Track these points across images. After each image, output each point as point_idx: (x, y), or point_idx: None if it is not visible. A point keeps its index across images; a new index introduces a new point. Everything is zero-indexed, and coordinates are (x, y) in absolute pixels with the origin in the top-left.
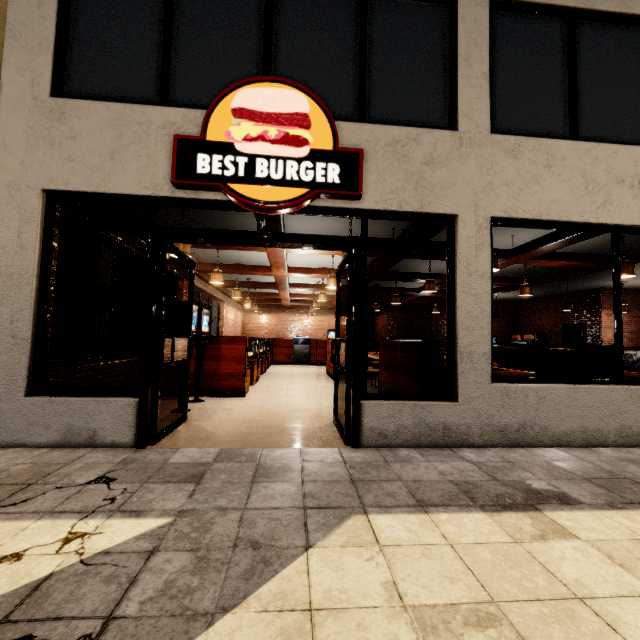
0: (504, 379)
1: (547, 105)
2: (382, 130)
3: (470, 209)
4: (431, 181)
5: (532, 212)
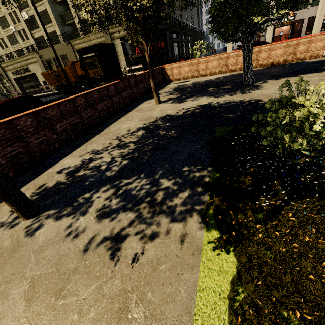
0: (306, 34)
1: (319, 0)
2: (298, 11)
3: (306, 17)
4: (302, 15)
5: (313, 15)
